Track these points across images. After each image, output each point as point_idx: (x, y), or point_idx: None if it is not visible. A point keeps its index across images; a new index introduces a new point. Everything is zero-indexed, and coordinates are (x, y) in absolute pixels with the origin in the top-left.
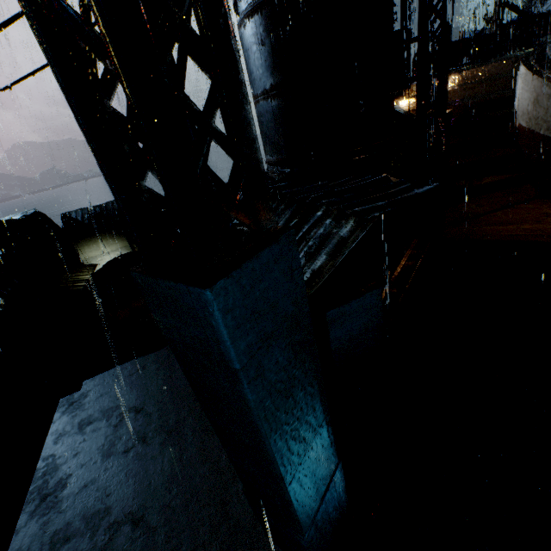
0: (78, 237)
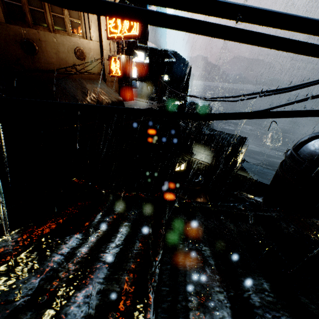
0: (198, 140)
